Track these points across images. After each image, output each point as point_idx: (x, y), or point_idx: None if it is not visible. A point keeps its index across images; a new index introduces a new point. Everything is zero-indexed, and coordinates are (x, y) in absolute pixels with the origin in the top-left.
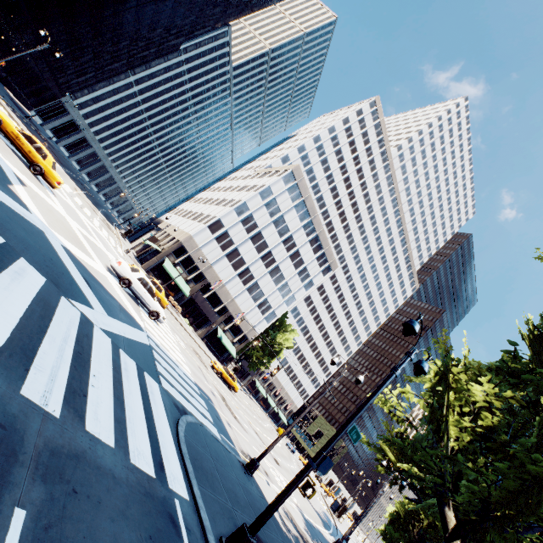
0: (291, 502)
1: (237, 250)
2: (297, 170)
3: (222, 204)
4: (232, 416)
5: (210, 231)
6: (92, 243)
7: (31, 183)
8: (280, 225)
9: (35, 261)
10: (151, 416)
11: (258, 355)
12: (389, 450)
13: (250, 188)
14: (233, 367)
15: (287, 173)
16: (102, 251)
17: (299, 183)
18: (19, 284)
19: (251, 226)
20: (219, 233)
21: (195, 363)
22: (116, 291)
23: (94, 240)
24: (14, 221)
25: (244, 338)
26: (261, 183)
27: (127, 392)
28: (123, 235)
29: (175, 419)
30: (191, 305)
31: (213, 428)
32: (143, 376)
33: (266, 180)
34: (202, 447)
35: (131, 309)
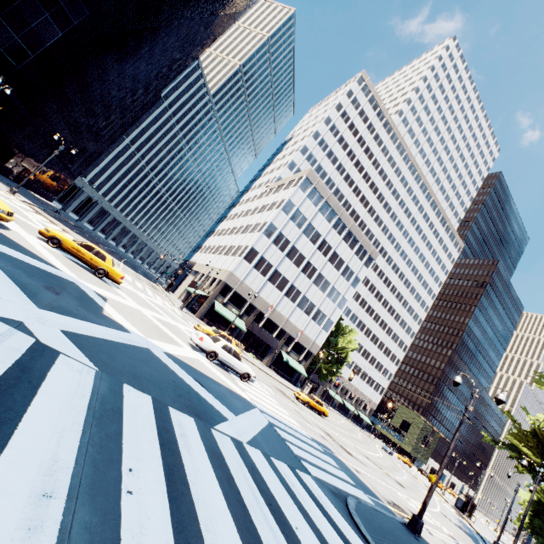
0: (447, 537)
1: (277, 271)
2: (311, 174)
3: (248, 230)
4: (347, 454)
5: (247, 261)
6: (166, 324)
7: (106, 292)
8: (310, 233)
9: (173, 400)
10: (344, 536)
11: (326, 367)
12: (520, 444)
13: (270, 207)
14: (310, 388)
15: (302, 181)
16: (174, 326)
17: (316, 186)
18: (193, 451)
19: (283, 243)
20: (256, 261)
21: (290, 407)
22: (212, 371)
23: (164, 318)
24: (133, 358)
25: (308, 353)
26: (280, 199)
27: (316, 521)
28: (167, 289)
29: (349, 517)
30: (250, 338)
31: (361, 494)
32: (299, 477)
33: (284, 194)
34: (384, 538)
35: (231, 384)
